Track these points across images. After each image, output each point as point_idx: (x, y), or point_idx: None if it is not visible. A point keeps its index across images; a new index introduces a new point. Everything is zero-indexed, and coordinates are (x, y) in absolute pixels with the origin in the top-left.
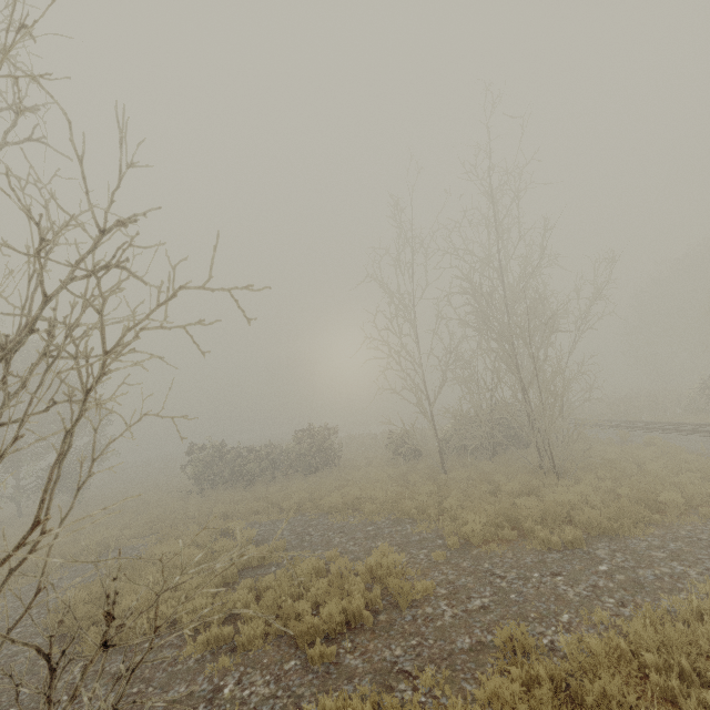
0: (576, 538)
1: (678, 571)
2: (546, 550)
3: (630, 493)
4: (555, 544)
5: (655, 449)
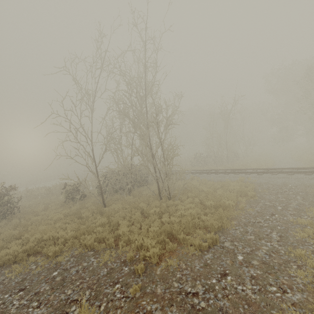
0: (213, 239)
1: (271, 247)
2: (201, 253)
3: (215, 203)
4: (204, 247)
5: (196, 181)
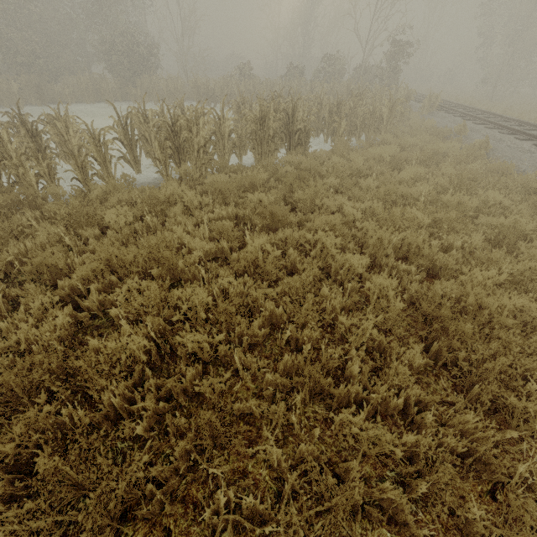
0: None
1: None
2: None
3: None
4: None
5: None
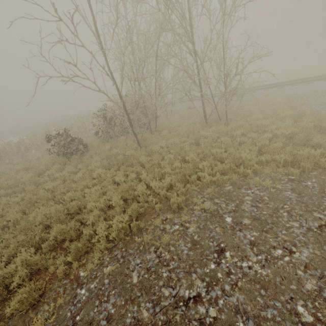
0: None
1: None
2: None
3: (295, 112)
4: None
5: None
